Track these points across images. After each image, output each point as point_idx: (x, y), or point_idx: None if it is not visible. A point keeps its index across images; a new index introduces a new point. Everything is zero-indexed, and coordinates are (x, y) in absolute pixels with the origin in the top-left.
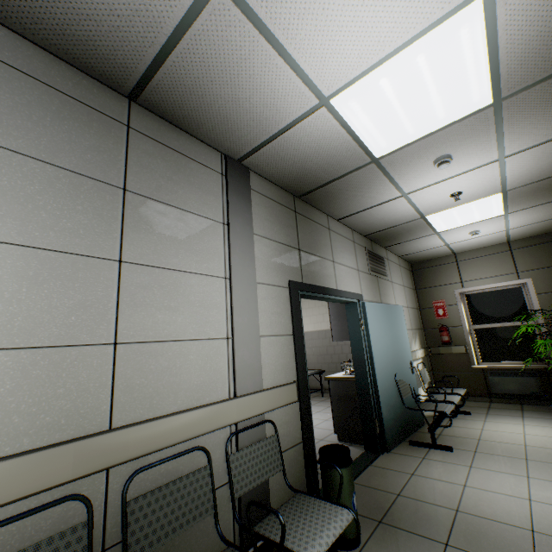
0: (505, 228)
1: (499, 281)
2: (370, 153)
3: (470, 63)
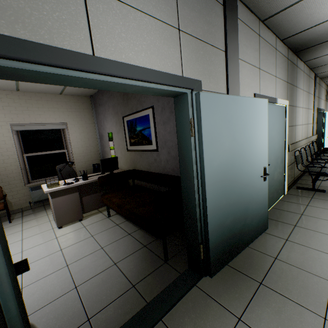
0: None
1: None
2: None
3: None
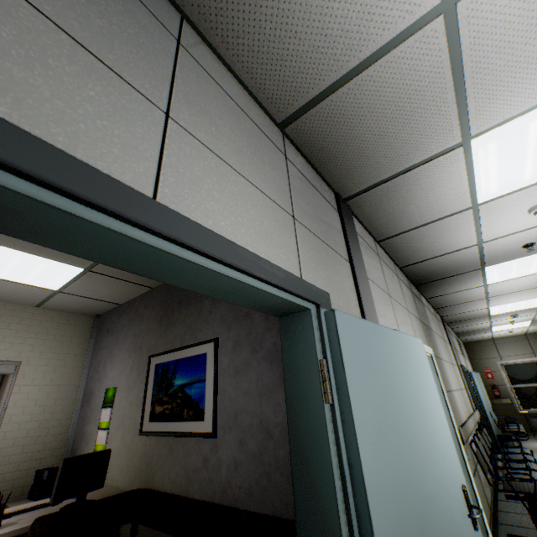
0: (526, 329)
1: (524, 357)
2: (489, 314)
3: (535, 302)
